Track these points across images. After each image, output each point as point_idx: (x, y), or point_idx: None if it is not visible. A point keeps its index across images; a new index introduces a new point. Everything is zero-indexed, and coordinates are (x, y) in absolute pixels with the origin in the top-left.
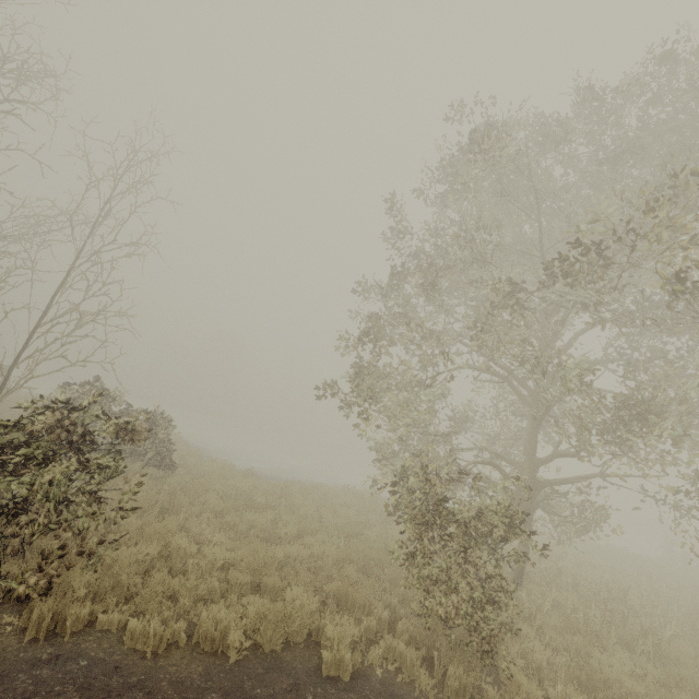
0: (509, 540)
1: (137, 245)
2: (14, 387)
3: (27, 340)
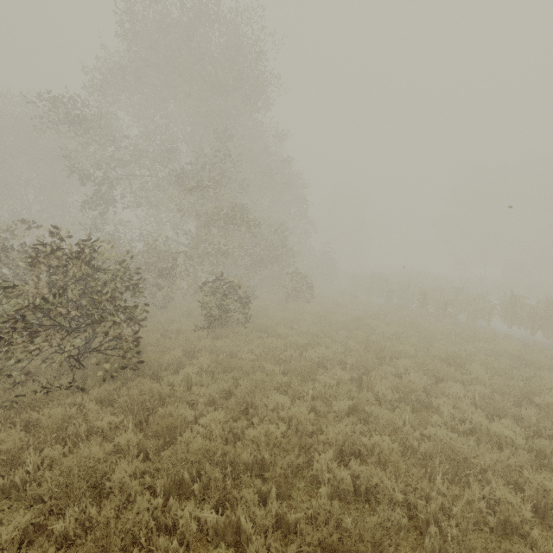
0: None
1: None
2: None
3: None
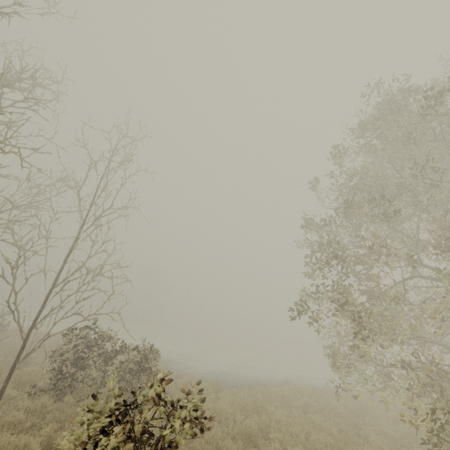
0: None
1: (127, 209)
2: (33, 349)
3: (45, 301)
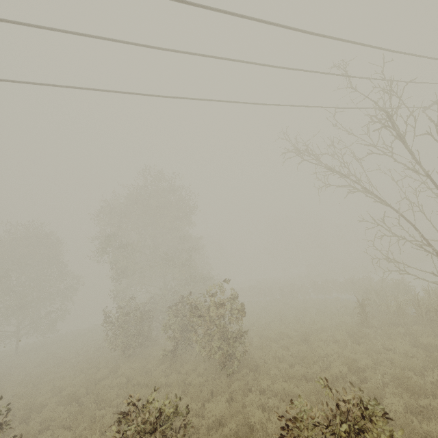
0: None
1: None
2: None
3: None
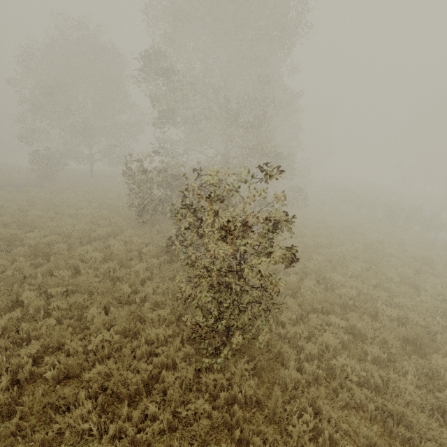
0: (57, 164)
1: None
2: None
3: None
